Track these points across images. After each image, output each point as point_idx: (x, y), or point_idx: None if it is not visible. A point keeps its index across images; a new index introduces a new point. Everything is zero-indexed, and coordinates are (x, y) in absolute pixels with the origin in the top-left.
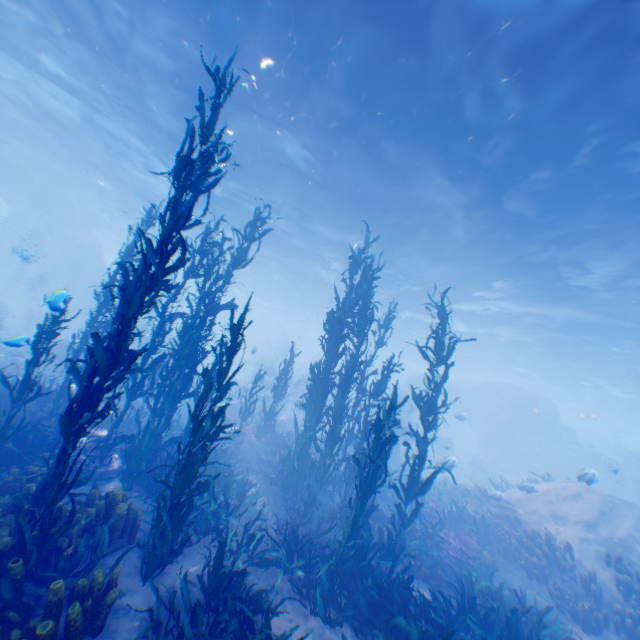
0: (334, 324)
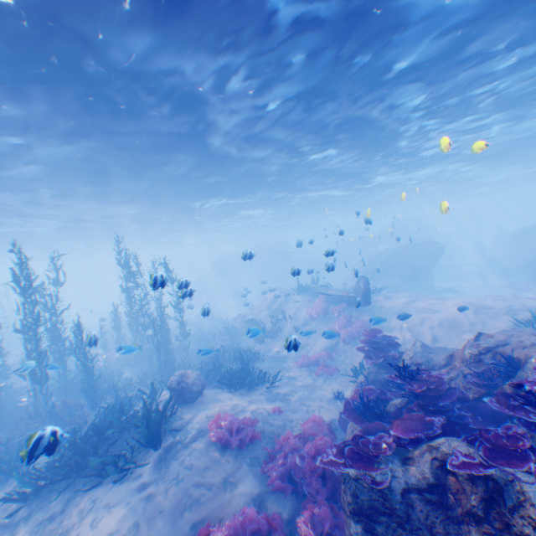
0: (124, 289)
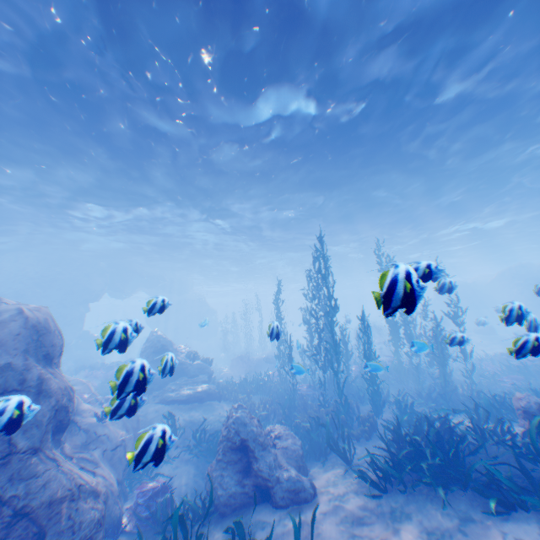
0: None
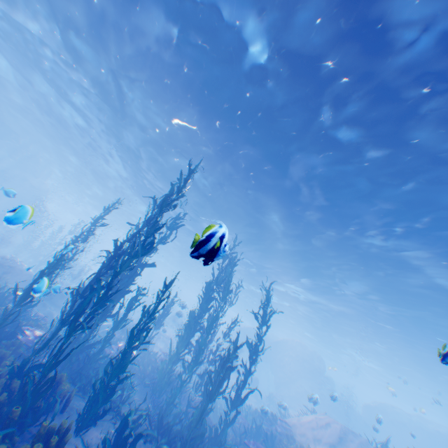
0: (208, 288)
